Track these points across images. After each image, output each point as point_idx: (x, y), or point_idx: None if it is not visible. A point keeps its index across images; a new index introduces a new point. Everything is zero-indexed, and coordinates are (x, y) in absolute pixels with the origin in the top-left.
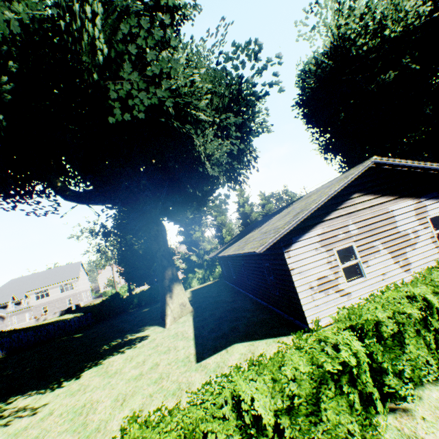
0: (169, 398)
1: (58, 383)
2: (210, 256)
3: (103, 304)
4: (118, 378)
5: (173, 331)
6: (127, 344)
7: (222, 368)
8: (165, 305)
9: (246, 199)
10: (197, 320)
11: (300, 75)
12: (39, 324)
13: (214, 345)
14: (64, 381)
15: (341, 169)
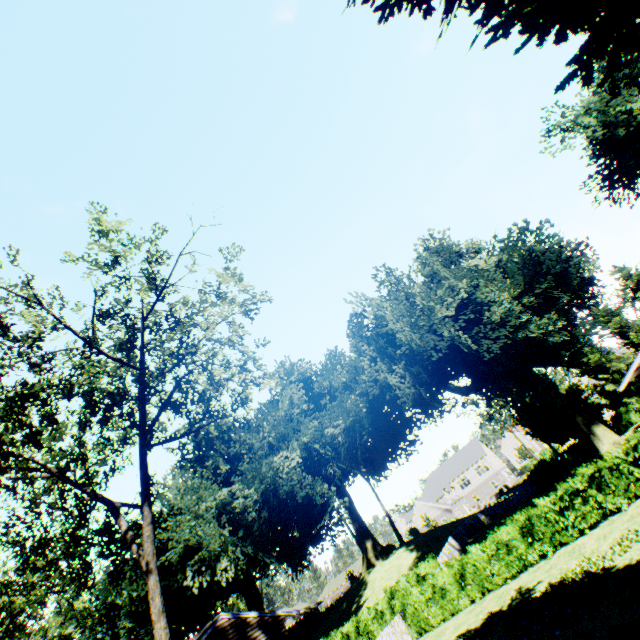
0: None
1: None
2: None
3: (536, 470)
4: None
5: None
6: None
7: None
8: (595, 448)
9: (636, 277)
10: None
11: (584, 148)
12: (487, 507)
13: None
14: None
15: None
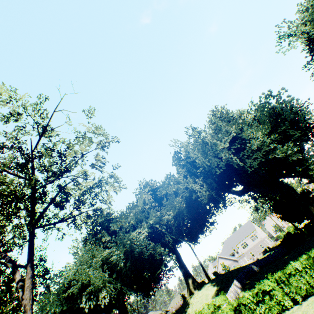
0: None
1: None
2: None
3: (285, 239)
4: None
5: None
6: None
7: None
8: None
9: None
10: None
11: (302, 49)
12: (257, 259)
13: None
14: None
15: None
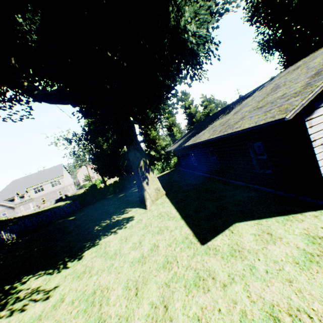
0: (193, 290)
1: (63, 264)
2: (171, 149)
3: (87, 194)
4: (120, 261)
5: (156, 212)
6: (117, 225)
7: (241, 252)
8: (143, 191)
9: (191, 102)
10: (174, 201)
11: None
12: (40, 211)
13: (210, 225)
14: (68, 262)
15: (283, 63)
